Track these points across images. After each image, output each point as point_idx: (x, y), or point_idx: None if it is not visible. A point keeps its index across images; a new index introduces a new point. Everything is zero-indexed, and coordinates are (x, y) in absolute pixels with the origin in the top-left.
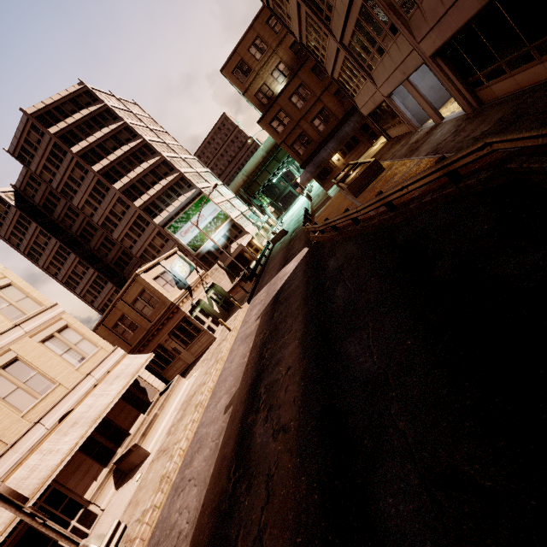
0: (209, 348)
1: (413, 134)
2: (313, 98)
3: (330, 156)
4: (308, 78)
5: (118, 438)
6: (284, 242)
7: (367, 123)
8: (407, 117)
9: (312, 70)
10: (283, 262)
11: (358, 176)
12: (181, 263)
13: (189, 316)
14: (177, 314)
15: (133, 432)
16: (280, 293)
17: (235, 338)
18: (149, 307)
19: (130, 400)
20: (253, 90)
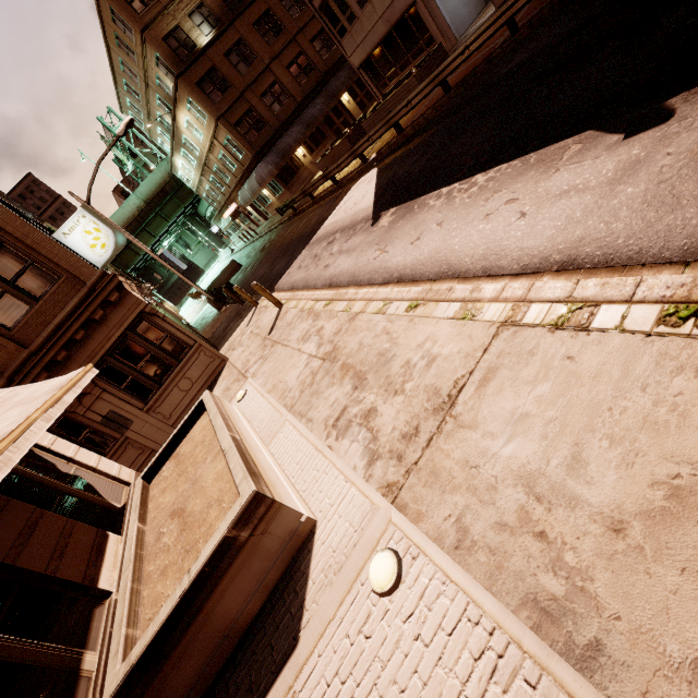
0: (223, 374)
1: (452, 48)
2: (260, 65)
3: (298, 143)
4: (249, 34)
5: (59, 622)
6: (250, 264)
7: (331, 116)
8: (444, 24)
9: (254, 26)
10: (307, 231)
11: (425, 62)
12: (90, 224)
13: (154, 311)
14: (118, 307)
15: (128, 572)
16: (399, 179)
17: (328, 280)
18: (19, 297)
19: (44, 504)
20: (159, 30)
